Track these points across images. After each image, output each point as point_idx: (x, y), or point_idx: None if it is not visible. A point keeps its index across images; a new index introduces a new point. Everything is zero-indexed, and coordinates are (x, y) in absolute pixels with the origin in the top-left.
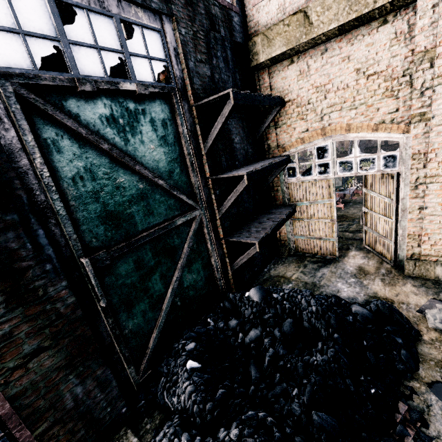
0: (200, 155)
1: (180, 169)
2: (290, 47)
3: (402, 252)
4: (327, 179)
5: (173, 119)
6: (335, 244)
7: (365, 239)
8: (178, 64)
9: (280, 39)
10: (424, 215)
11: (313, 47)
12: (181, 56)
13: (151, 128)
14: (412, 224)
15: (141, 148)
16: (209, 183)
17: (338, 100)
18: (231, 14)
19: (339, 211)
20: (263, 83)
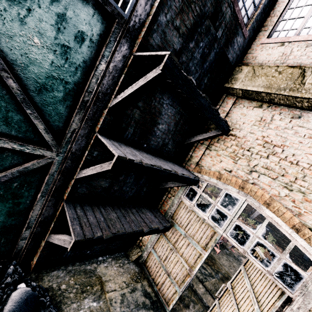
0: (104, 104)
1: (64, 96)
2: (268, 91)
3: None
4: (214, 230)
5: (97, 44)
6: (176, 295)
7: None
8: (148, 4)
9: (264, 79)
10: None
11: (289, 106)
12: (157, 1)
13: (54, 22)
14: None
15: (14, 26)
16: (93, 138)
17: (278, 168)
18: (239, 31)
19: (214, 251)
20: (224, 106)
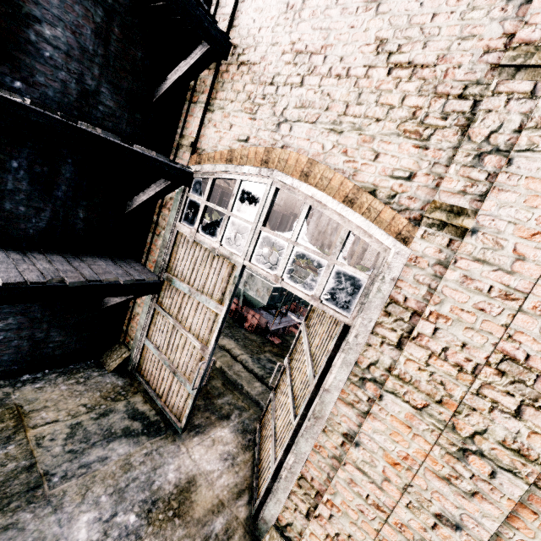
0: None
1: None
2: None
3: (275, 506)
4: (232, 261)
5: None
6: (190, 400)
7: (264, 416)
8: None
9: None
10: (346, 458)
11: None
12: None
13: None
14: (319, 459)
15: None
16: None
17: (319, 98)
18: None
19: None
20: (224, 4)
